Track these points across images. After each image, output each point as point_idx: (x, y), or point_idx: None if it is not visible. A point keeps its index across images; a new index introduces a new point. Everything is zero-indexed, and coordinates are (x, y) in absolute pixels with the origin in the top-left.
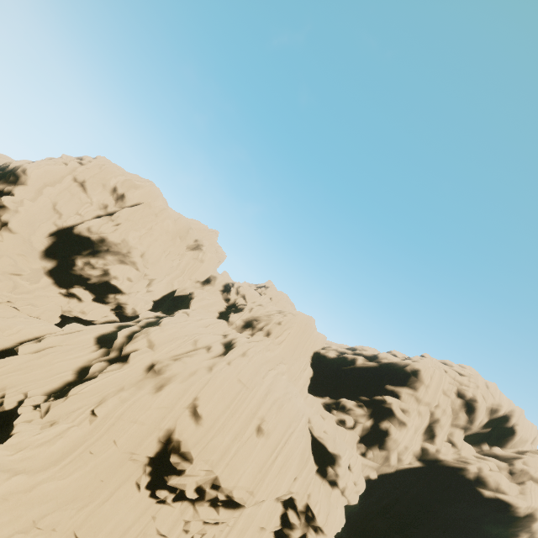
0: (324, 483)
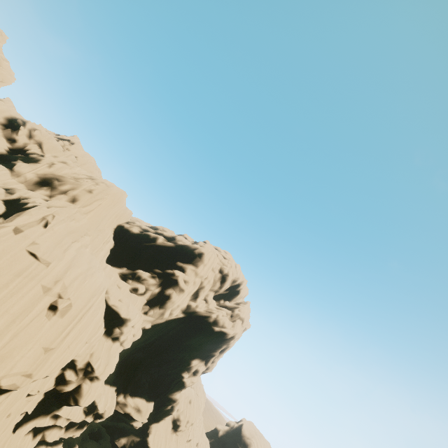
0: (107, 341)
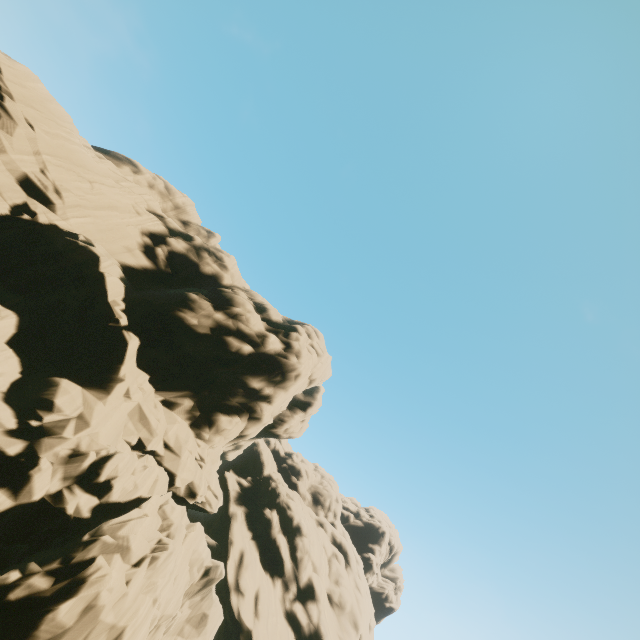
0: None
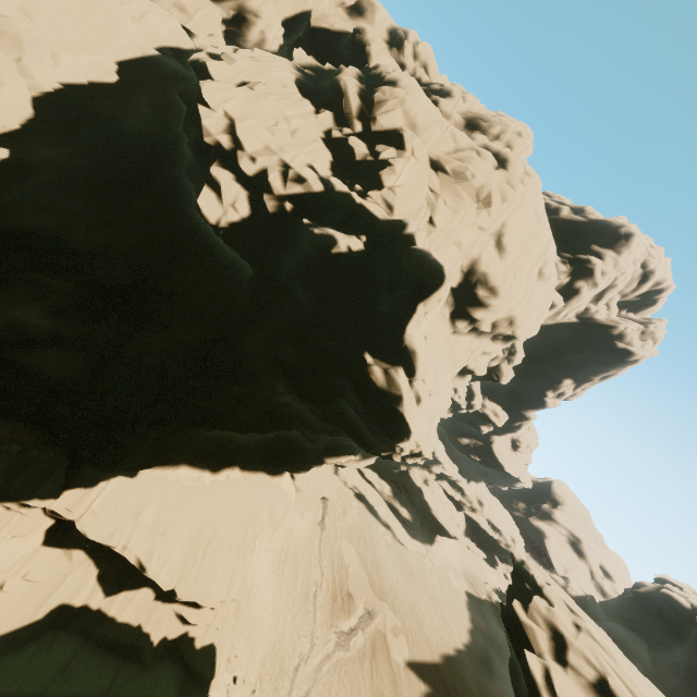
0: None
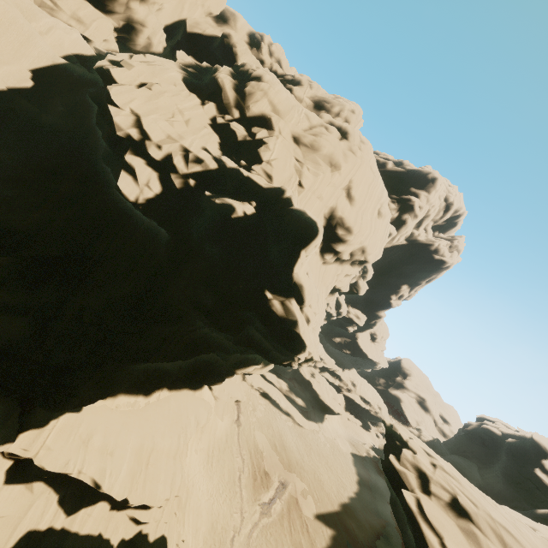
0: None
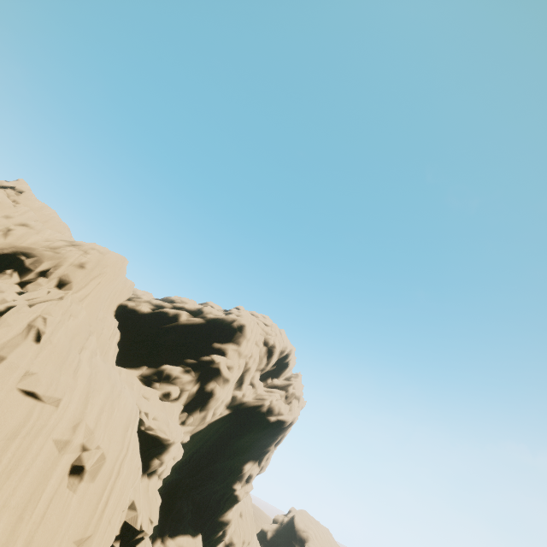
0: (143, 480)
